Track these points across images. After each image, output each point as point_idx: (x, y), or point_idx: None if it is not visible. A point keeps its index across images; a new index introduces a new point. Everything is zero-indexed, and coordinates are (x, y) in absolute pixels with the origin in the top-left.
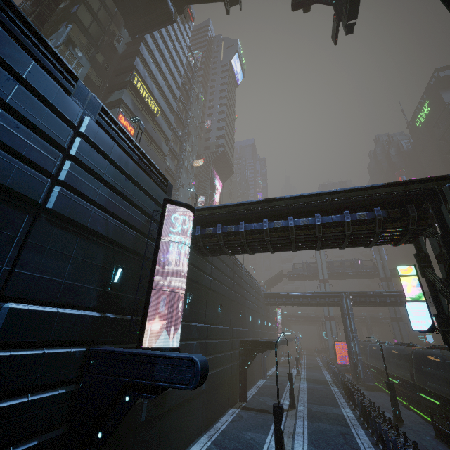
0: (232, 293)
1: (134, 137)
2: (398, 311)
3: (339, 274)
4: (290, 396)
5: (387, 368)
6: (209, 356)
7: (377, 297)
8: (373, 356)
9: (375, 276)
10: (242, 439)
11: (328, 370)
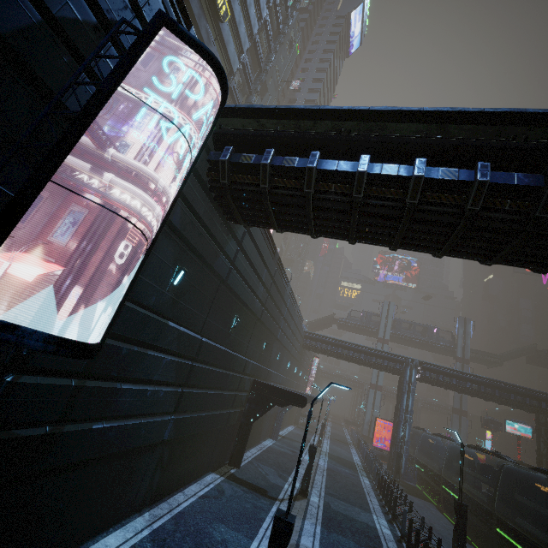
0: (261, 309)
1: None
2: (465, 402)
3: (405, 338)
4: (305, 478)
5: (444, 473)
6: (192, 388)
7: (454, 378)
8: (423, 449)
9: (449, 353)
10: (206, 539)
11: (356, 449)
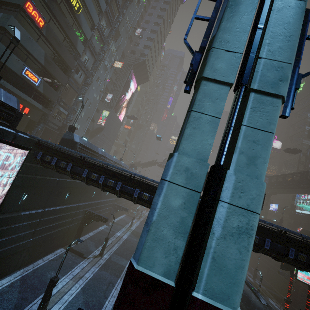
0: None
1: (43, 30)
2: None
3: None
4: (102, 249)
5: None
6: (42, 226)
7: None
8: None
9: None
10: (43, 278)
11: None
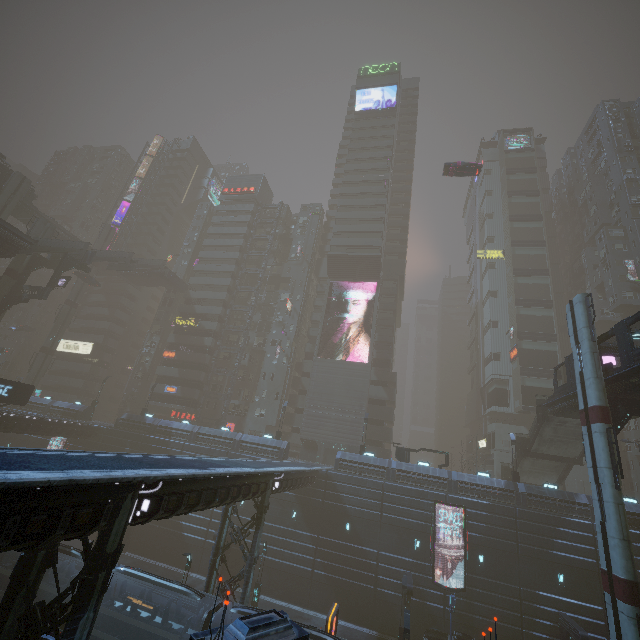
0: None
1: (175, 357)
2: None
3: None
4: None
5: None
6: None
7: None
8: None
9: None
10: None
11: None
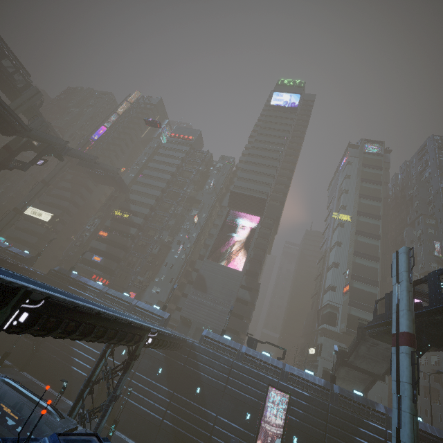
0: None
1: (106, 236)
2: None
3: None
4: None
5: None
6: None
7: None
8: None
9: None
10: None
11: None
